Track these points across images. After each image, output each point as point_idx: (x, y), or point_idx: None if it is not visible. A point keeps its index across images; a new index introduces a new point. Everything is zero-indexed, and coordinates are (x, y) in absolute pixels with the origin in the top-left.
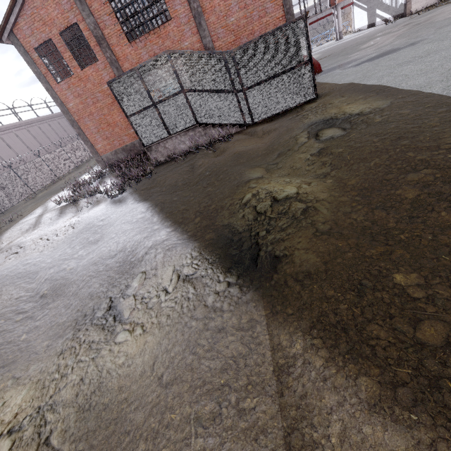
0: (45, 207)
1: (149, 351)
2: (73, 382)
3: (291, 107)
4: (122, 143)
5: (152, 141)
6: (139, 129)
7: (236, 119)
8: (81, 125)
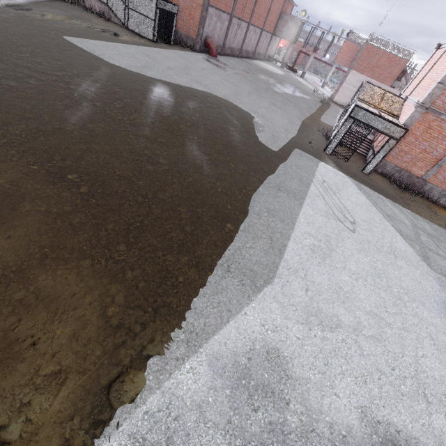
0: None
1: None
2: None
3: (143, 35)
4: None
5: None
6: None
7: (122, 19)
8: None
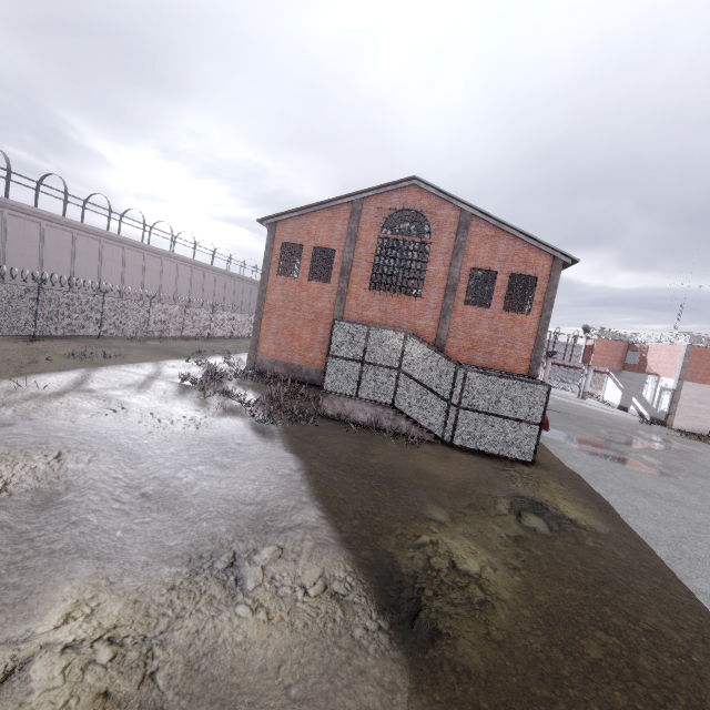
0: (158, 368)
1: (275, 647)
2: (189, 628)
3: (500, 454)
4: (290, 359)
5: (334, 390)
6: (330, 371)
7: (435, 427)
8: (265, 317)
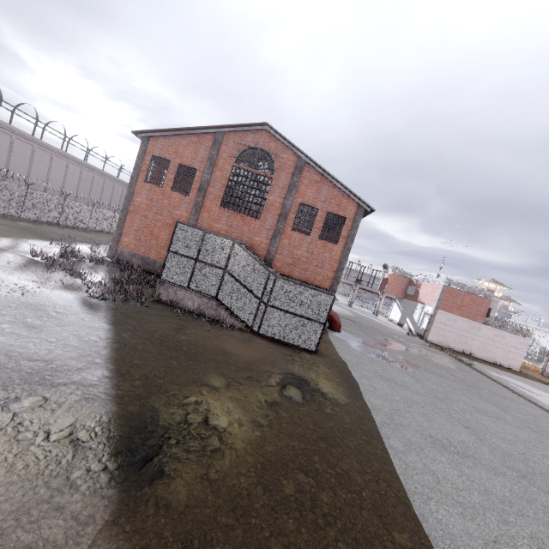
0: (16, 243)
1: None
2: None
3: (293, 344)
4: (147, 253)
5: (170, 280)
6: (169, 264)
7: (247, 318)
8: (130, 215)
